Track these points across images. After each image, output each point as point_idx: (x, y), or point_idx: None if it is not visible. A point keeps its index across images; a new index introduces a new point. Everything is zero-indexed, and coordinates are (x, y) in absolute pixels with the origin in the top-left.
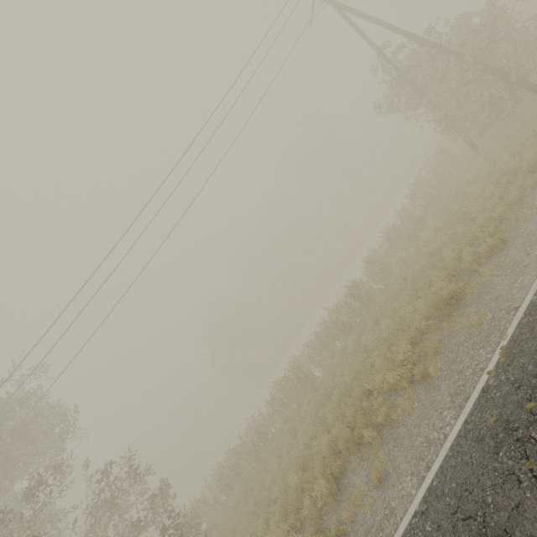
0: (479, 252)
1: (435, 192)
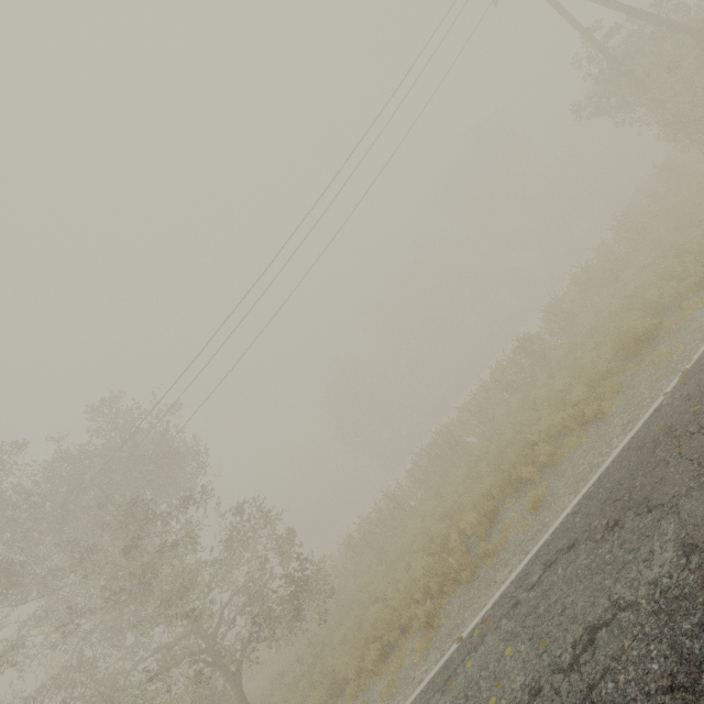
0: (688, 286)
1: (650, 222)
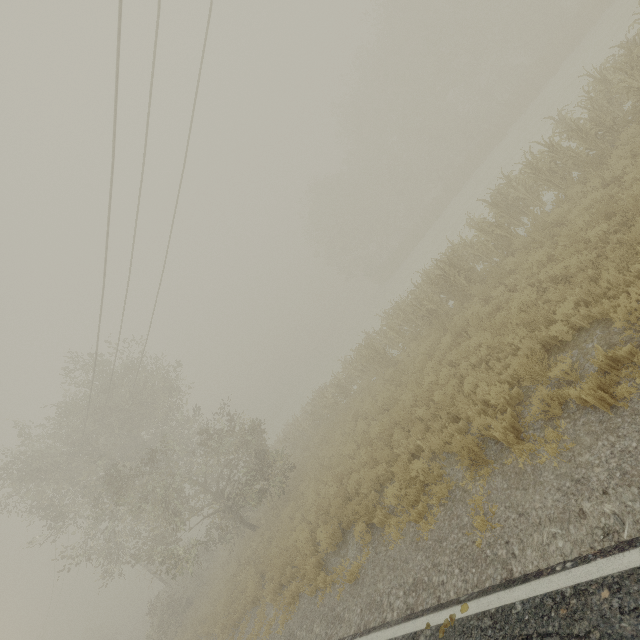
0: (590, 367)
1: None
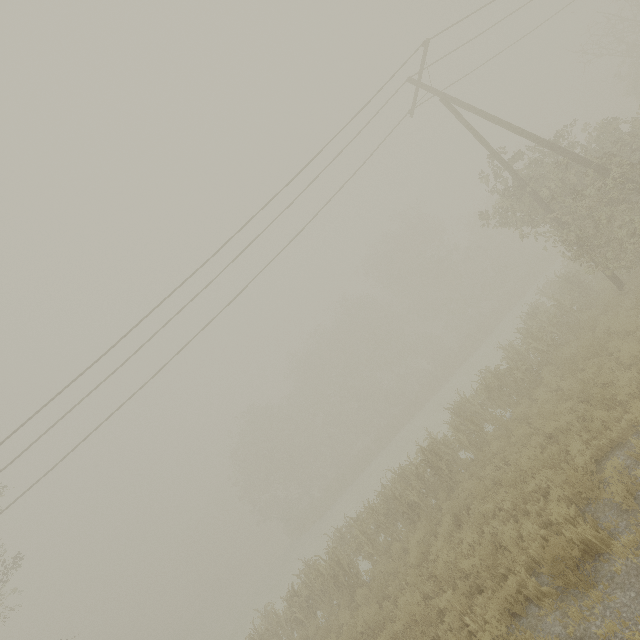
0: (634, 469)
1: (558, 333)
